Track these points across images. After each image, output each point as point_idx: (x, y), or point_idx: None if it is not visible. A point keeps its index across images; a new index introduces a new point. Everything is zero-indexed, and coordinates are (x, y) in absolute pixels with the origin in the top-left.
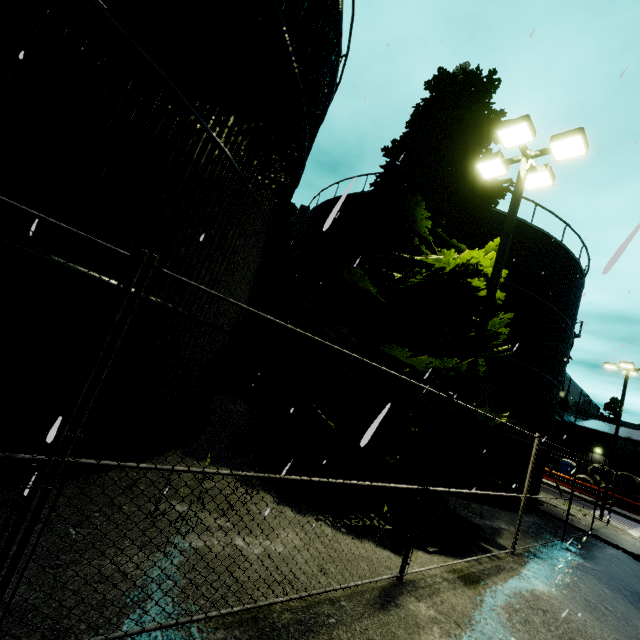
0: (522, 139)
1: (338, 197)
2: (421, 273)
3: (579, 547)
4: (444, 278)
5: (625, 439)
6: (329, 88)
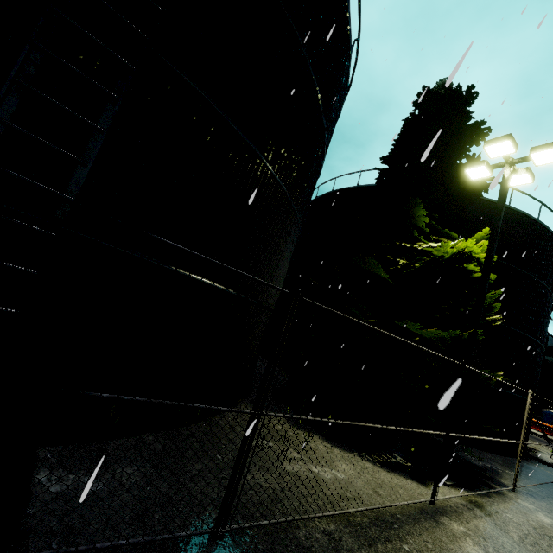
0: (505, 151)
1: (336, 190)
2: (422, 259)
3: None
4: (442, 263)
5: None
6: (338, 116)
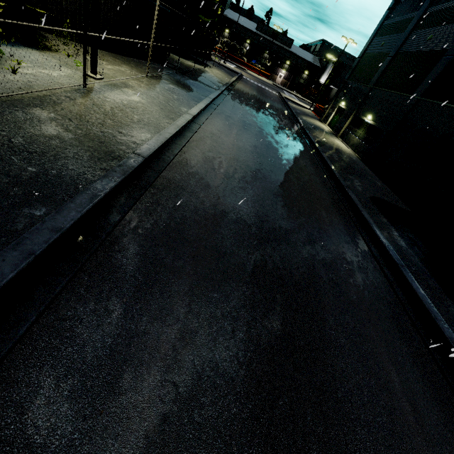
0: None
1: None
2: None
3: (221, 68)
4: None
5: (238, 24)
6: None
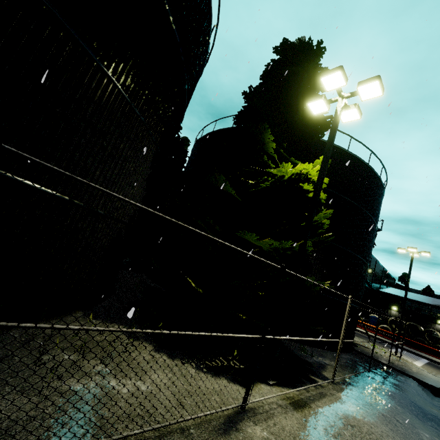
0: (338, 84)
1: (215, 131)
2: (268, 180)
3: (380, 375)
4: (284, 184)
5: (412, 300)
6: (203, 47)
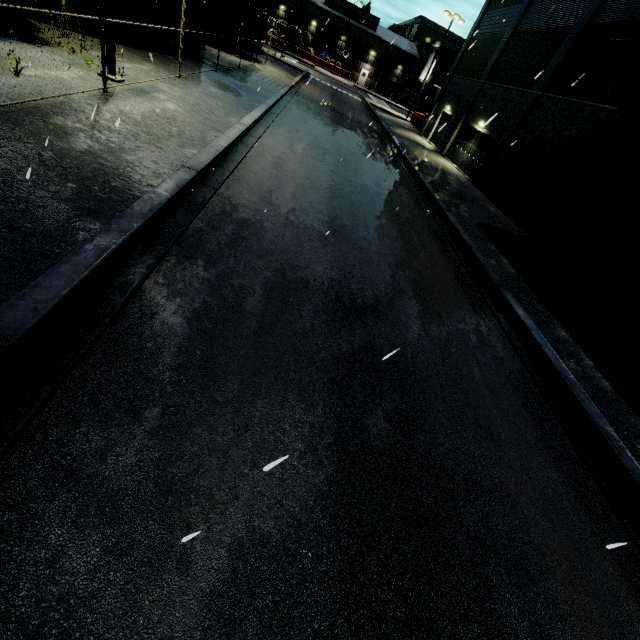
0: None
1: None
2: None
3: (278, 64)
4: None
5: None
6: None
